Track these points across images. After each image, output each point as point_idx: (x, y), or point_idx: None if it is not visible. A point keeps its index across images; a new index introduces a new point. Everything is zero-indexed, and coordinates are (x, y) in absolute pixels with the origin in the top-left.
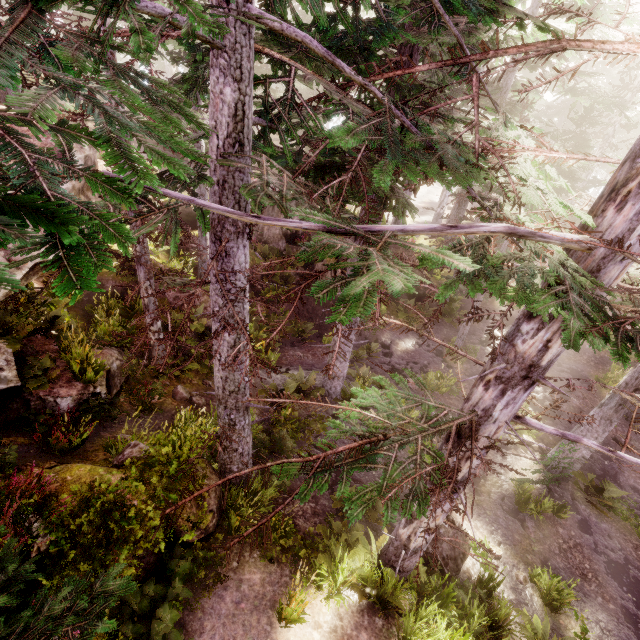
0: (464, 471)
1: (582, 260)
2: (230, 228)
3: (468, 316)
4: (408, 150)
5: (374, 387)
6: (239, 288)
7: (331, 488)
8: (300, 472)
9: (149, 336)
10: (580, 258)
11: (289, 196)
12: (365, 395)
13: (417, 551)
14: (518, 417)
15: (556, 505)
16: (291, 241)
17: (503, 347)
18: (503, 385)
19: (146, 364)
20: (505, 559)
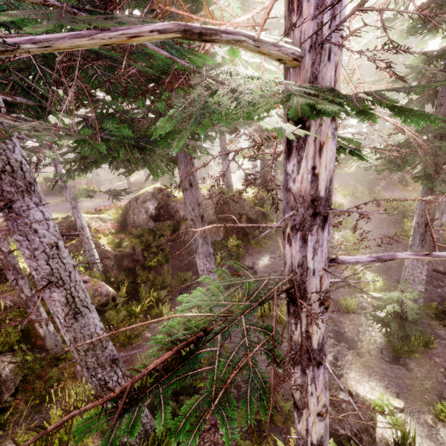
0: (316, 337)
1: (298, 77)
2: (10, 189)
3: (245, 184)
4: (80, 20)
5: (198, 287)
6: (47, 244)
7: (236, 406)
8: (105, 419)
9: (38, 330)
10: (296, 77)
11: (26, 128)
12: (189, 298)
13: (321, 443)
14: (333, 260)
15: (422, 339)
16: (157, 220)
17: (284, 197)
18: (301, 232)
19: (44, 356)
20: (408, 408)
